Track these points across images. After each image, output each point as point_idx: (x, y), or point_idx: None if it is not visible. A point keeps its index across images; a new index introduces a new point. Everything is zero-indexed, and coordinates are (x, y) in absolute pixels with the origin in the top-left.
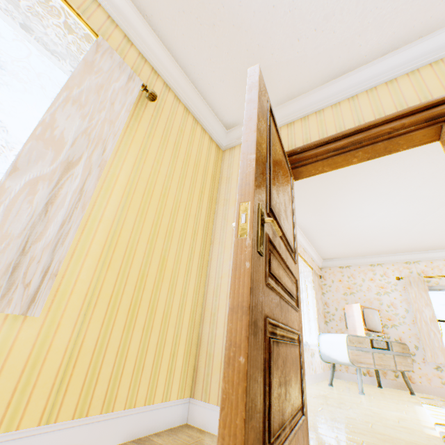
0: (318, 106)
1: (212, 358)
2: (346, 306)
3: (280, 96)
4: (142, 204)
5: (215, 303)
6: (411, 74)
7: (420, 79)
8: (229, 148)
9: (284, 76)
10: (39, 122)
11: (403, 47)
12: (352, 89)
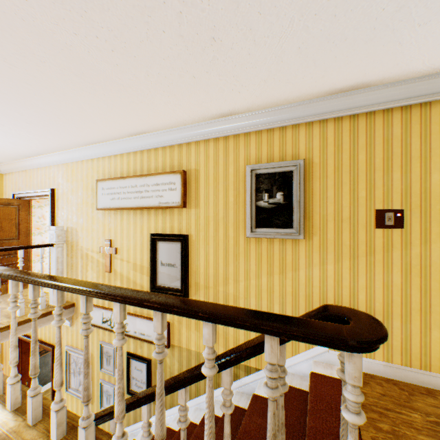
0: (28, 168)
1: None
2: None
3: (11, 159)
4: None
5: None
6: (50, 168)
7: (51, 172)
8: (5, 173)
9: (3, 156)
10: None
11: (43, 155)
12: (36, 165)
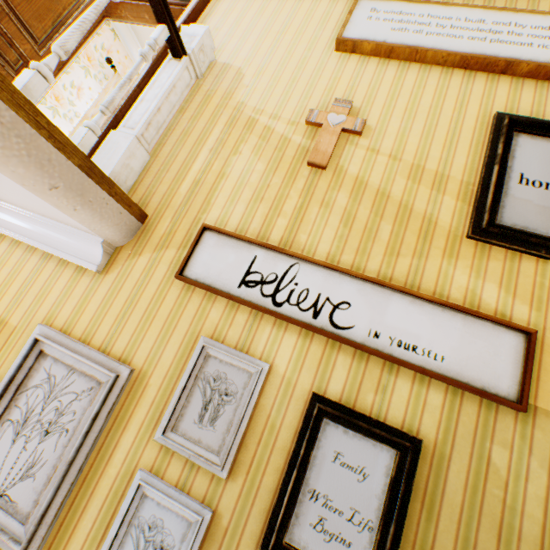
0: None
1: None
2: None
3: None
4: None
5: None
6: None
7: None
8: None
9: None
10: None
11: None
12: None
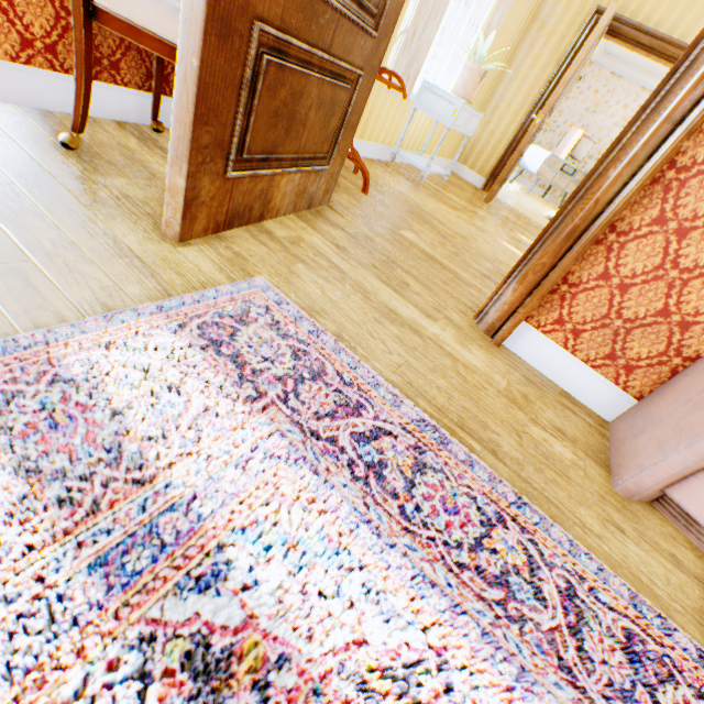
0: None
1: (475, 148)
2: (571, 130)
3: None
4: (492, 49)
5: (490, 118)
6: None
7: None
8: None
9: None
10: (487, 27)
11: None
12: None
